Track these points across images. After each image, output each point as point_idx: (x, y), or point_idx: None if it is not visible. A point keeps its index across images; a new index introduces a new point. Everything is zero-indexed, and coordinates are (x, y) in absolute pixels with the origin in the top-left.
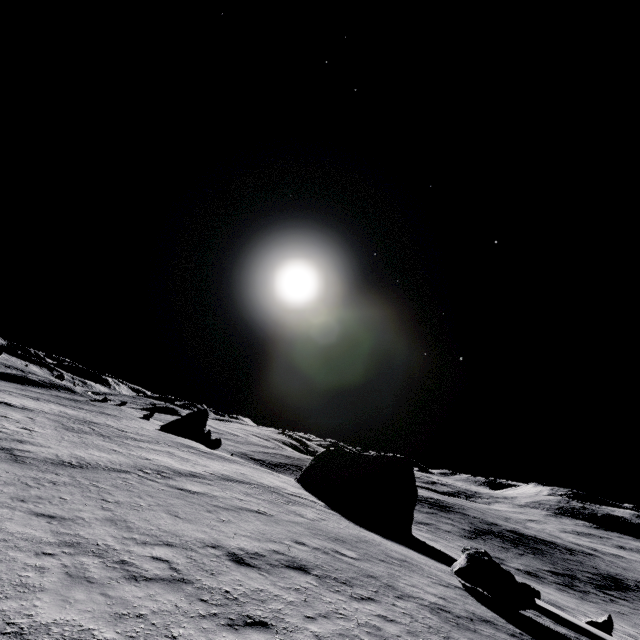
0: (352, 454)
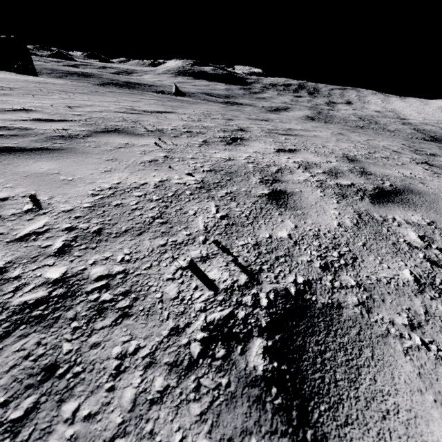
0: None
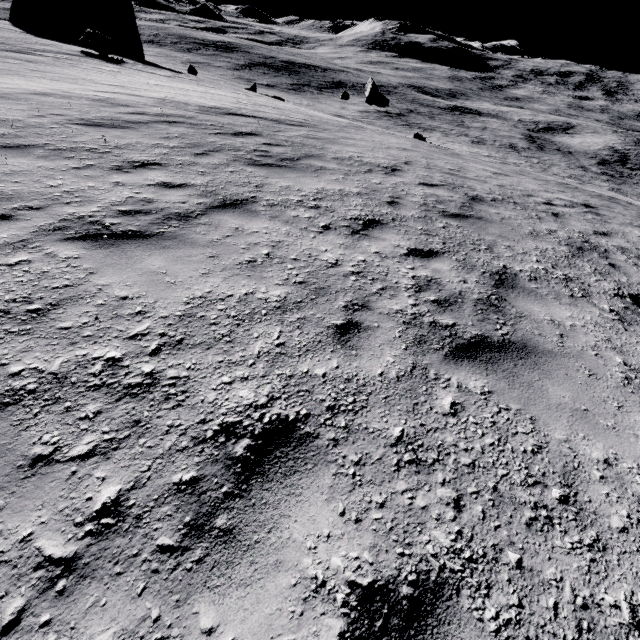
0: None
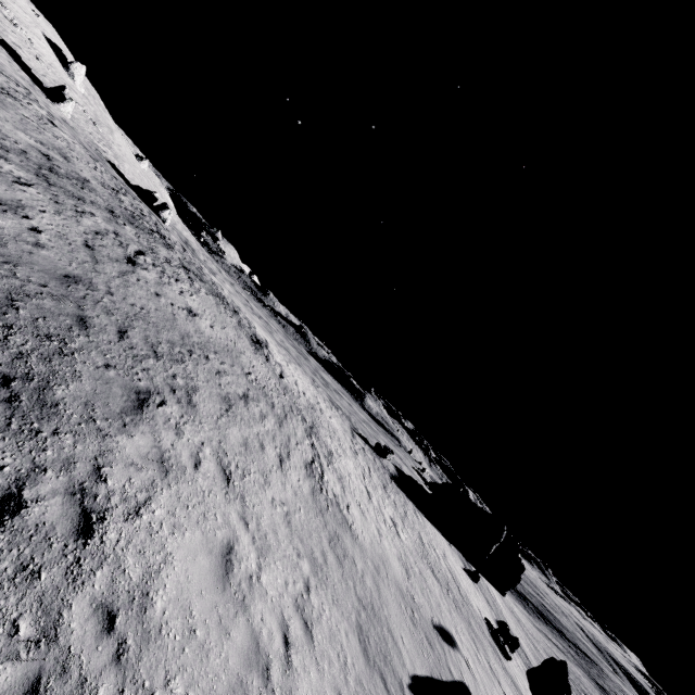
0: (470, 500)
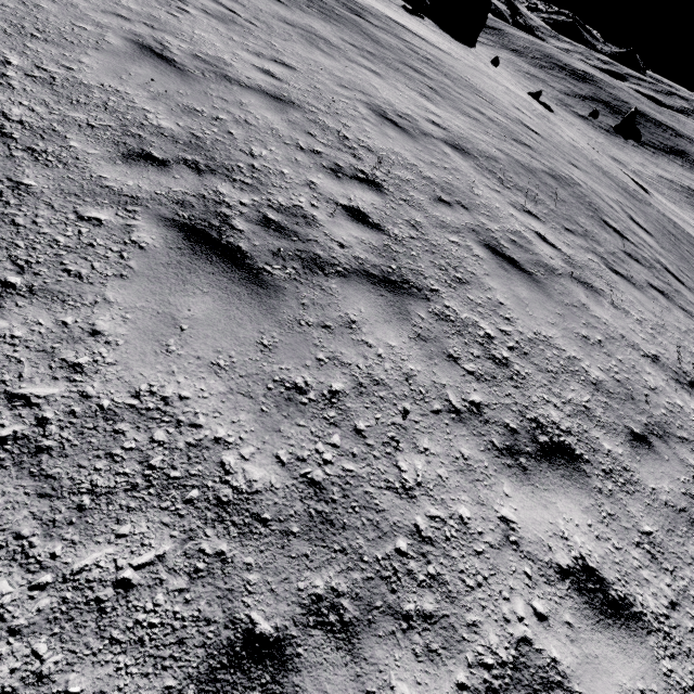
0: None
